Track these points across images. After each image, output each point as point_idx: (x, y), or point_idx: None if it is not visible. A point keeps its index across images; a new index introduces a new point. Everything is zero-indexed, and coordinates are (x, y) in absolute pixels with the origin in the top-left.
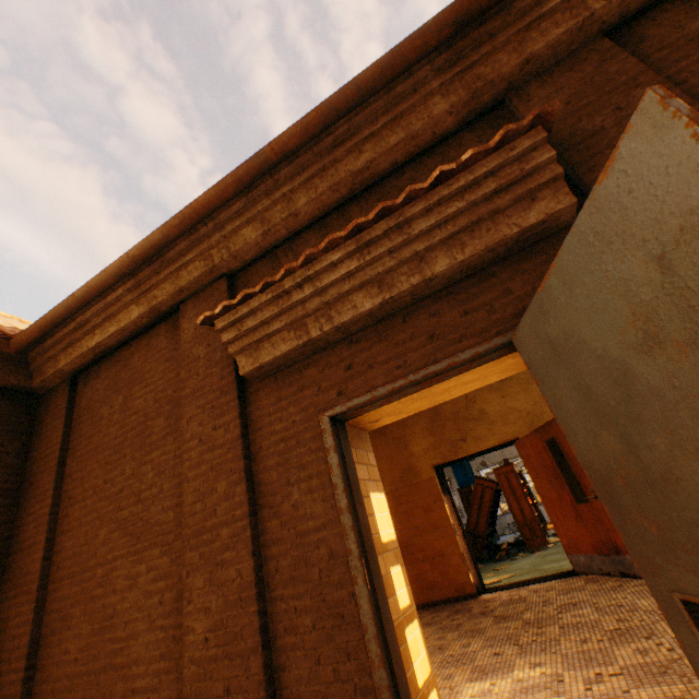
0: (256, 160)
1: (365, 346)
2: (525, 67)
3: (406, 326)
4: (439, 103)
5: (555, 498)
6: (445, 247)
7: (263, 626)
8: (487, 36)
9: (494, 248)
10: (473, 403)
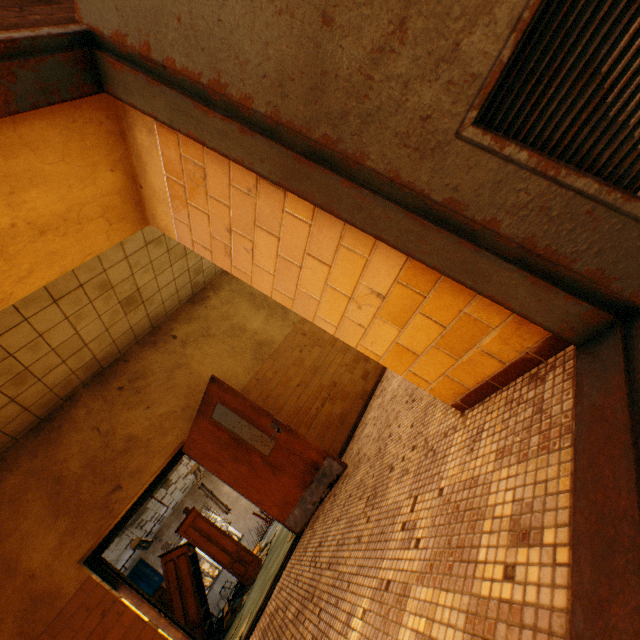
0: None
1: None
2: None
3: None
4: None
5: (248, 471)
6: None
7: None
8: None
9: None
10: (113, 434)
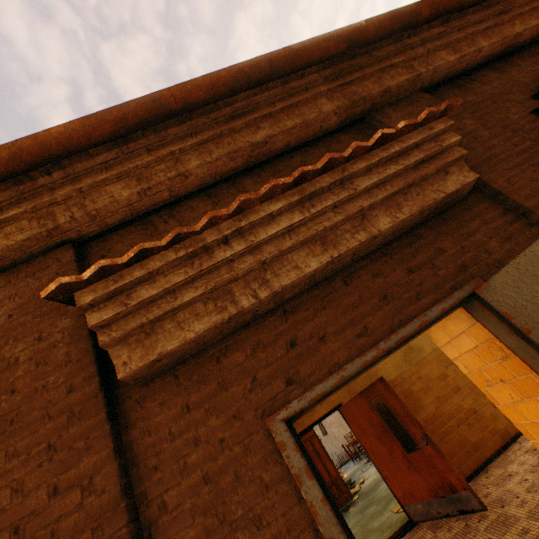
0: (149, 100)
1: (306, 315)
2: (383, 95)
3: (350, 288)
4: (326, 104)
5: (386, 453)
6: (383, 206)
7: None
8: (358, 66)
9: (423, 210)
10: None
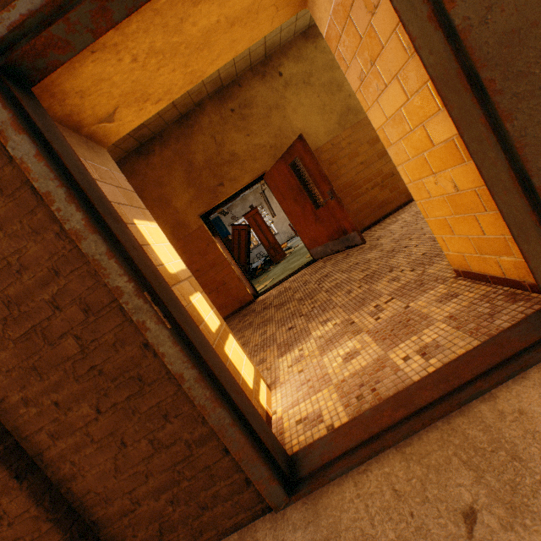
0: None
1: None
2: None
3: None
4: None
5: (300, 212)
6: None
7: (6, 454)
8: None
9: None
10: (223, 147)
